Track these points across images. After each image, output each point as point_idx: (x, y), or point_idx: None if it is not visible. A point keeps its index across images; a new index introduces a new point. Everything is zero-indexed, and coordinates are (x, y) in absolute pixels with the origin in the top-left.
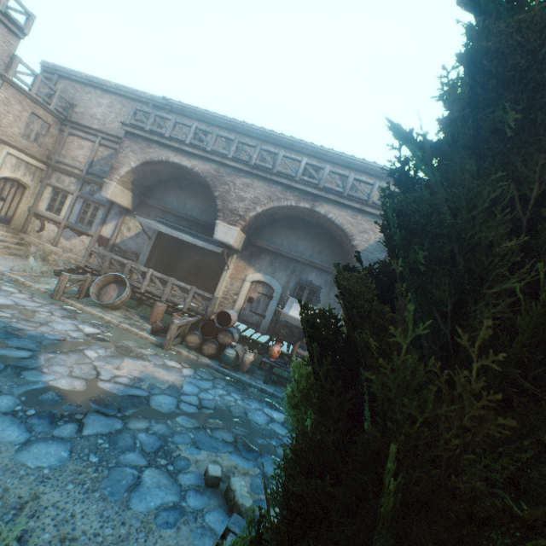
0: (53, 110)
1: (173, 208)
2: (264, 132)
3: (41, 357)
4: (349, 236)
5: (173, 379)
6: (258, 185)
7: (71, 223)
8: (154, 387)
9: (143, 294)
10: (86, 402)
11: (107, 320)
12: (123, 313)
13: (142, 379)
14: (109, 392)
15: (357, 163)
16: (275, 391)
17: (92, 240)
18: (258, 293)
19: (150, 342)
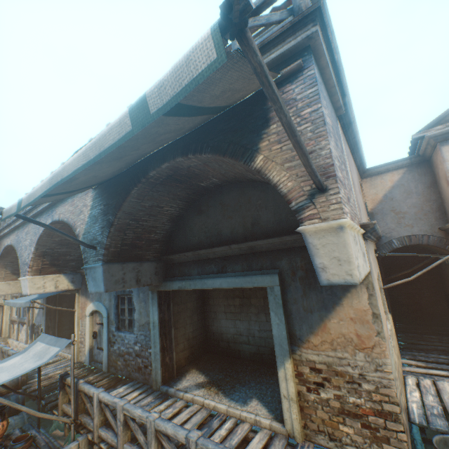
0: None
1: None
2: None
3: None
4: (73, 227)
5: None
6: (31, 227)
7: (20, 318)
8: None
9: None
10: None
11: None
12: None
13: None
14: None
15: None
16: None
17: (26, 326)
18: (98, 324)
19: None
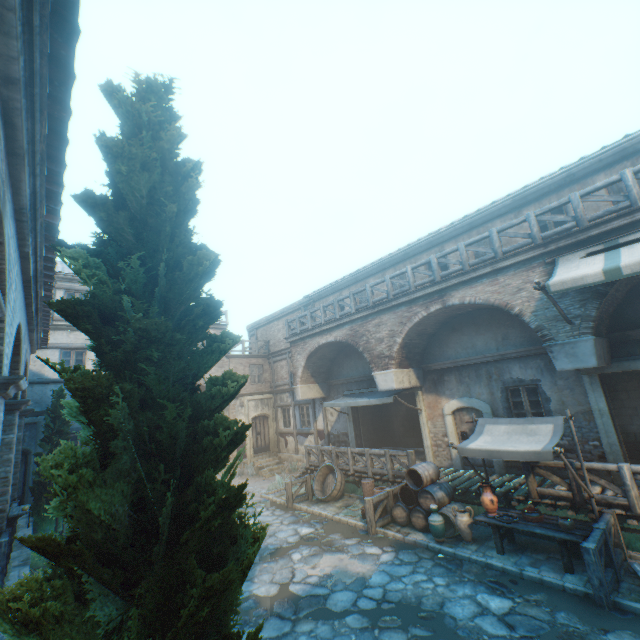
0: (258, 354)
1: (349, 377)
2: (378, 264)
3: (257, 568)
4: (503, 307)
5: (365, 569)
6: (386, 318)
7: (298, 429)
8: (338, 583)
9: (355, 475)
10: (271, 606)
11: (323, 515)
12: (344, 502)
13: (331, 575)
14: (294, 593)
15: (476, 218)
16: (514, 563)
17: (314, 437)
18: (467, 423)
19: (358, 529)
